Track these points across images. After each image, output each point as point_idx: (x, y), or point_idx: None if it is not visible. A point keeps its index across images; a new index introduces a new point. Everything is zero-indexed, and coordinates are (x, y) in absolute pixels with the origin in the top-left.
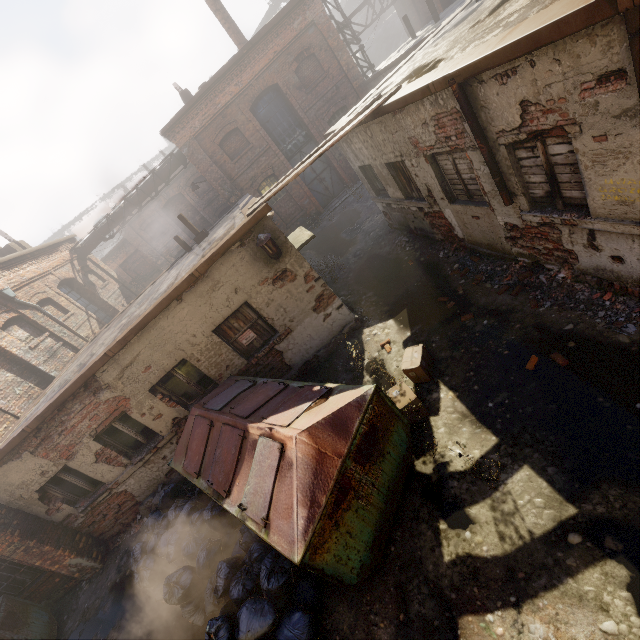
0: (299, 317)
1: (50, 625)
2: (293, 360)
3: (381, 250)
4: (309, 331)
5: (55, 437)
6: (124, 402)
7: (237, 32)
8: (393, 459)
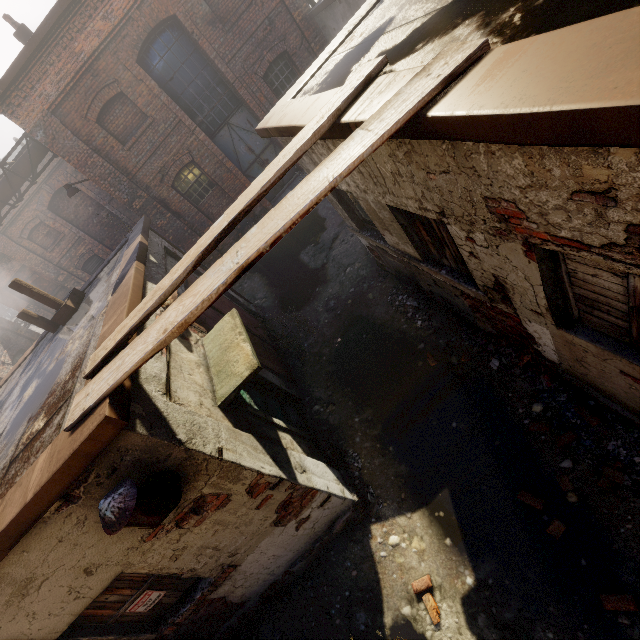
0: (248, 544)
1: None
2: (247, 593)
3: (370, 310)
4: (271, 552)
5: None
6: None
7: None
8: None
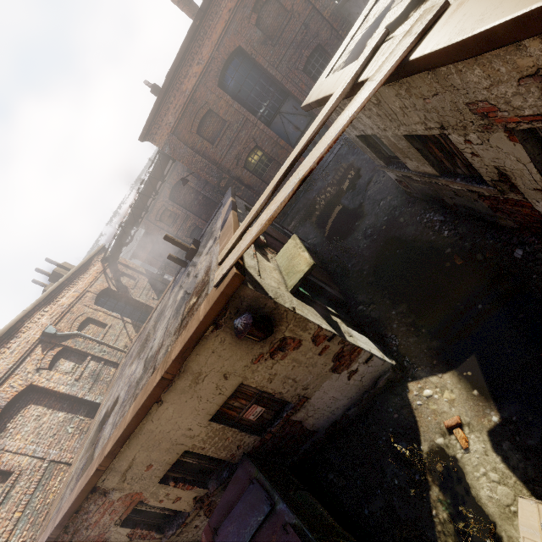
0: (314, 382)
1: None
2: (316, 424)
3: (402, 231)
4: (331, 393)
5: (83, 531)
6: (137, 495)
7: (189, 2)
8: None
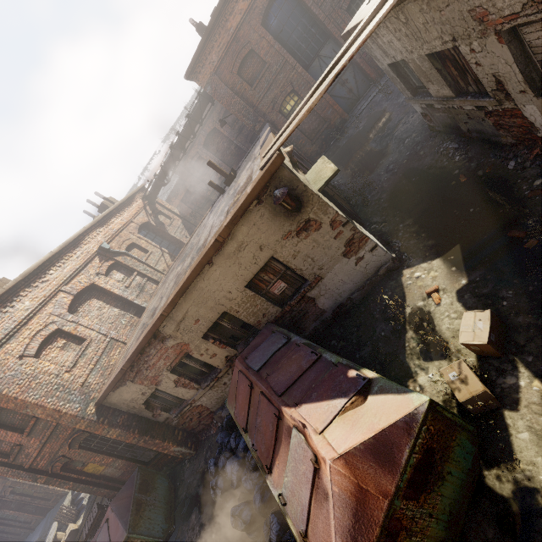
0: (328, 264)
1: (169, 489)
2: (326, 304)
3: (420, 162)
4: (340, 276)
5: (144, 371)
6: (185, 346)
7: None
8: (455, 478)
